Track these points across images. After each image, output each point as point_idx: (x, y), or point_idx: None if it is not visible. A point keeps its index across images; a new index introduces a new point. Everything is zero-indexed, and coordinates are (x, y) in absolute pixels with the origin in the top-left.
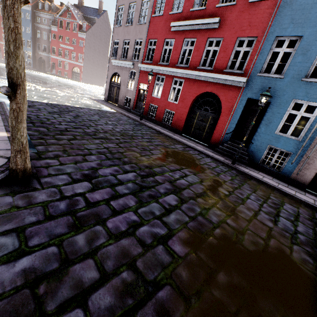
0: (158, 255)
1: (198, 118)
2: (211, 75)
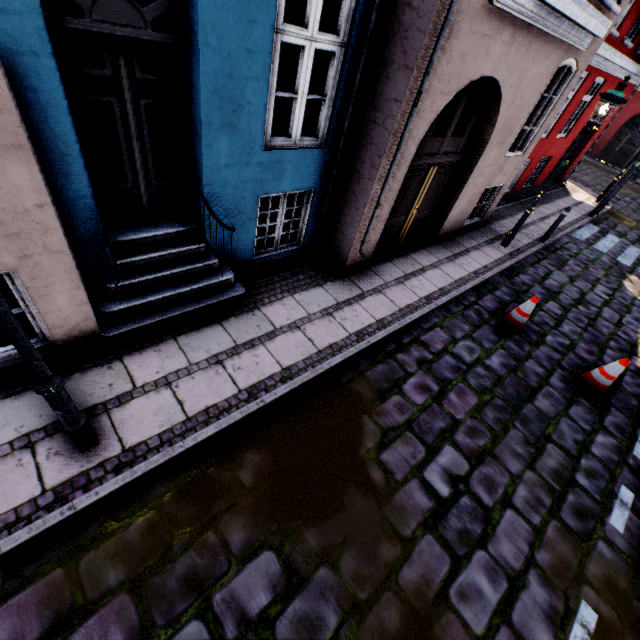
0: None
1: (627, 141)
2: None
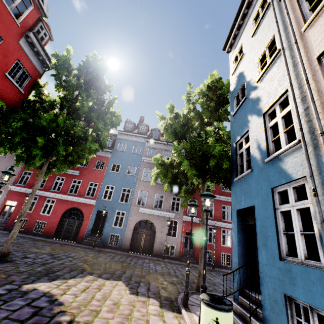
0: (75, 265)
1: (68, 224)
2: (77, 198)
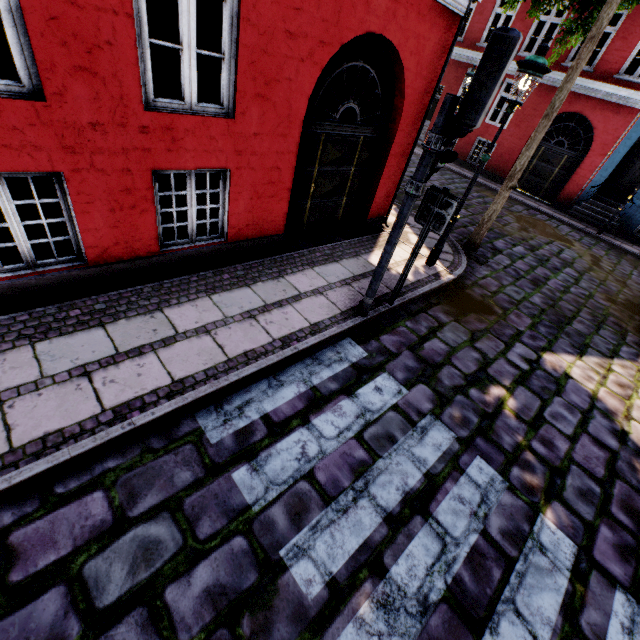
0: (594, 304)
1: (542, 158)
2: (588, 84)
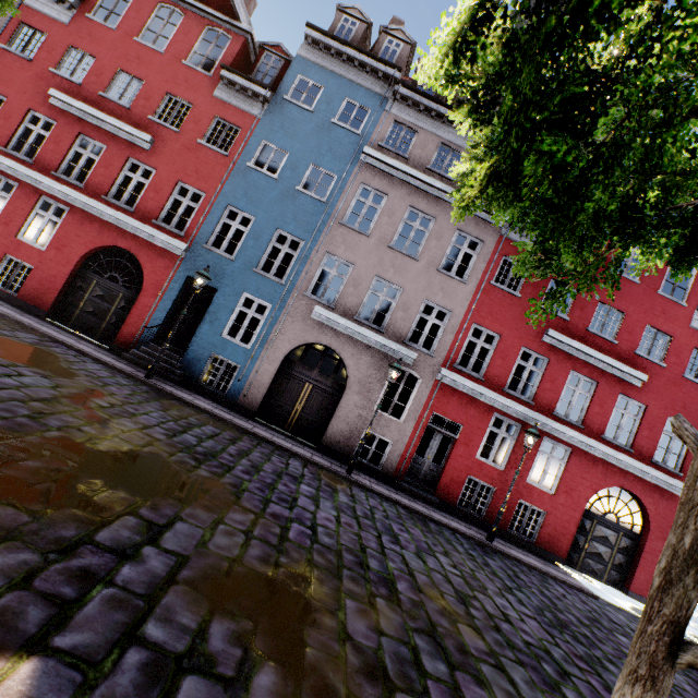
0: None
1: (95, 292)
2: (129, 220)
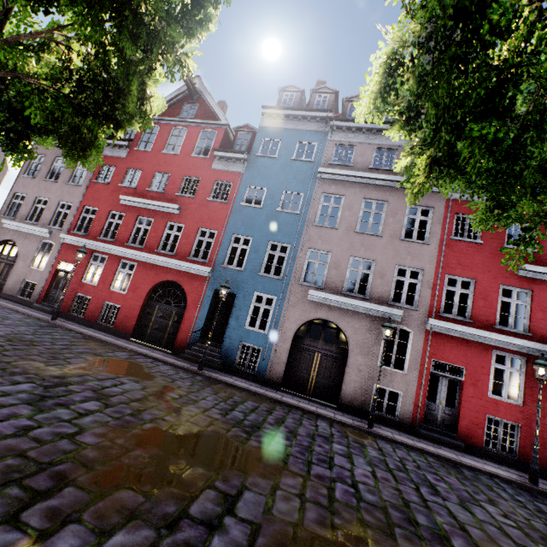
0: (60, 446)
1: (158, 314)
2: (173, 261)
